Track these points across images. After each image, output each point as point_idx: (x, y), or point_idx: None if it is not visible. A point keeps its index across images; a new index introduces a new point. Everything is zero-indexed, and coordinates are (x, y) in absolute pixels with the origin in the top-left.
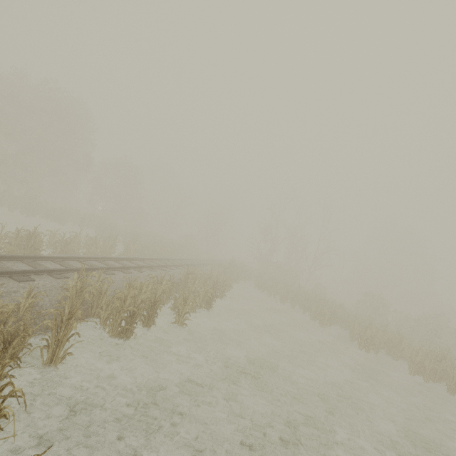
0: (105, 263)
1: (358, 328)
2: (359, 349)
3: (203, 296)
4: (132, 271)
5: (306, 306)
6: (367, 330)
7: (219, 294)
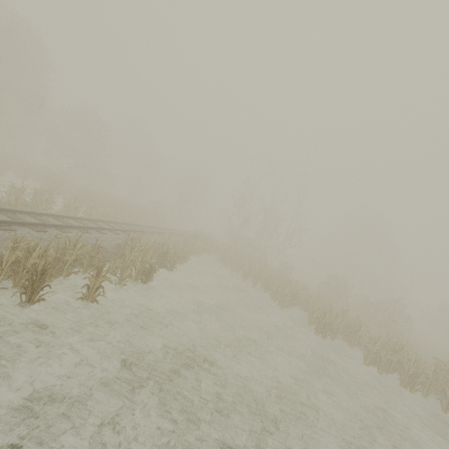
0: (12, 217)
1: (317, 312)
2: (315, 334)
3: (140, 266)
4: (51, 230)
5: (268, 285)
6: (326, 315)
7: (169, 266)
